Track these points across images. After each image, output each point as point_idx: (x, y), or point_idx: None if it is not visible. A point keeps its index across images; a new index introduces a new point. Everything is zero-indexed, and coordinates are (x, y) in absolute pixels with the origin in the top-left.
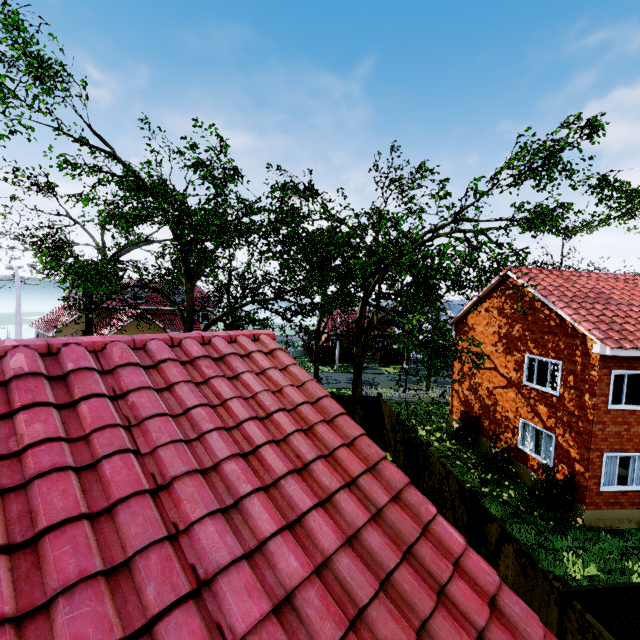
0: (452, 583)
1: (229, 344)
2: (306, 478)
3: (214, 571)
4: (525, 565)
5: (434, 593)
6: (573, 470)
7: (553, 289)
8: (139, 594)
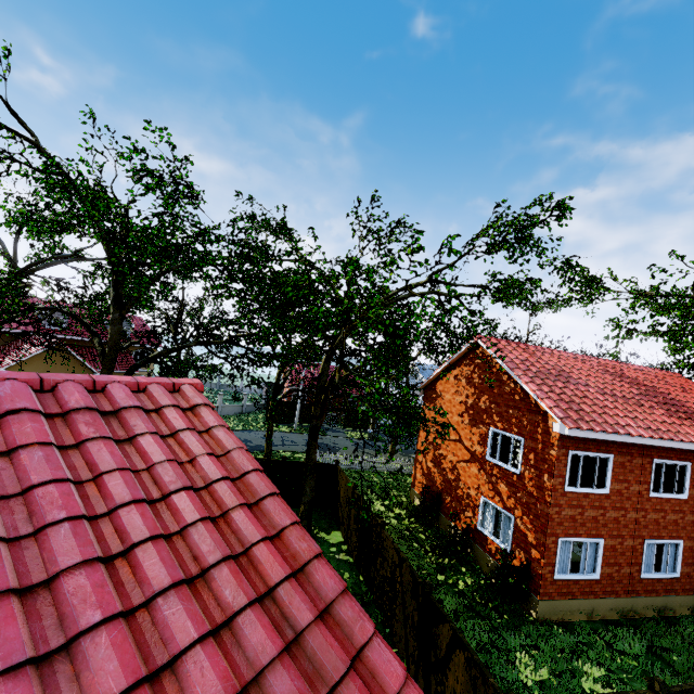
0: None
1: (134, 394)
2: (200, 591)
3: None
4: (476, 678)
5: None
6: (530, 556)
7: (519, 362)
8: None
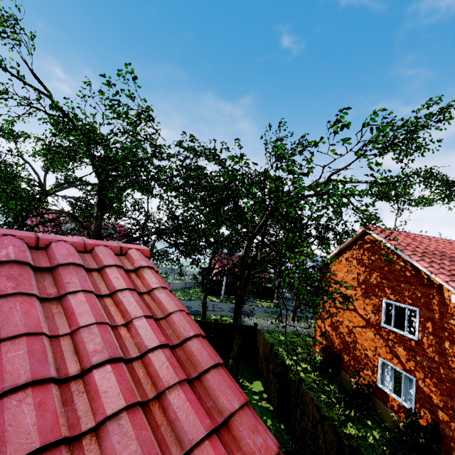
0: None
1: (79, 253)
2: None
3: None
4: None
5: None
6: (436, 417)
7: (406, 245)
8: None
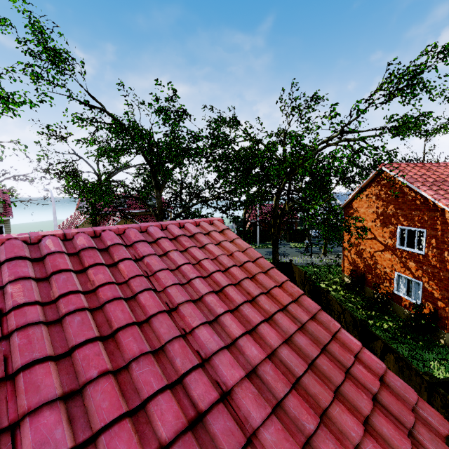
0: (354, 367)
1: (195, 227)
2: (255, 306)
3: (210, 354)
4: (402, 367)
5: (343, 372)
6: (436, 306)
7: (418, 177)
8: (172, 364)
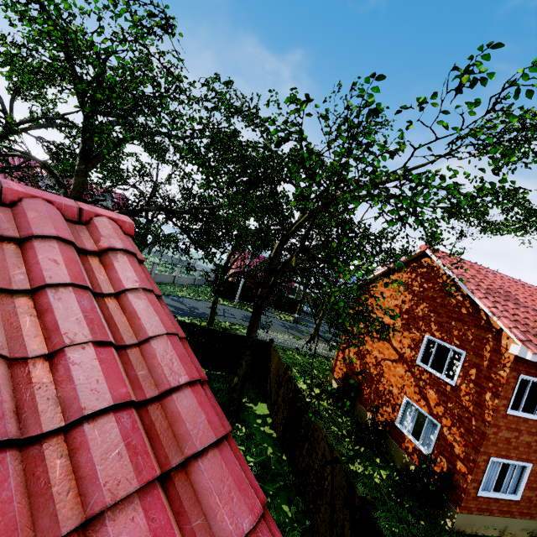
0: None
1: None
2: None
3: None
4: None
5: None
6: (453, 467)
7: (470, 277)
8: None
